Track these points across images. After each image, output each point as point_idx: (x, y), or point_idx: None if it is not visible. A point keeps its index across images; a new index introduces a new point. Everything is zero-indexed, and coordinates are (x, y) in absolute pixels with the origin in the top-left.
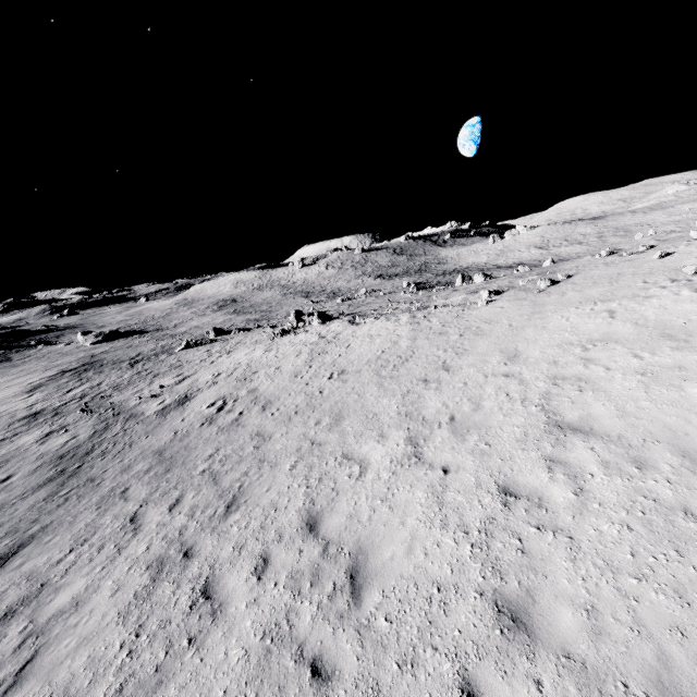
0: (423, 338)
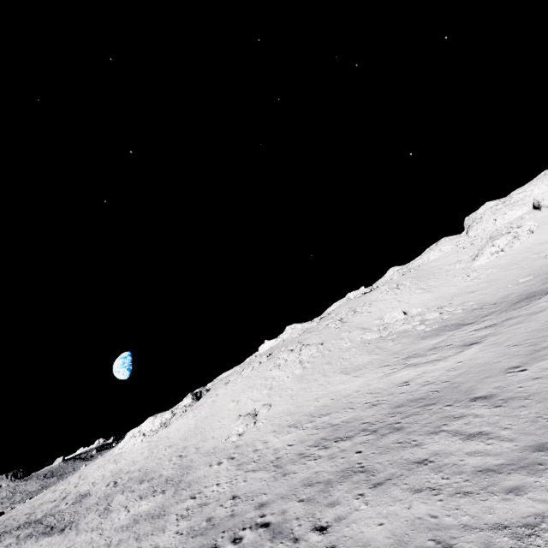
0: (60, 483)
